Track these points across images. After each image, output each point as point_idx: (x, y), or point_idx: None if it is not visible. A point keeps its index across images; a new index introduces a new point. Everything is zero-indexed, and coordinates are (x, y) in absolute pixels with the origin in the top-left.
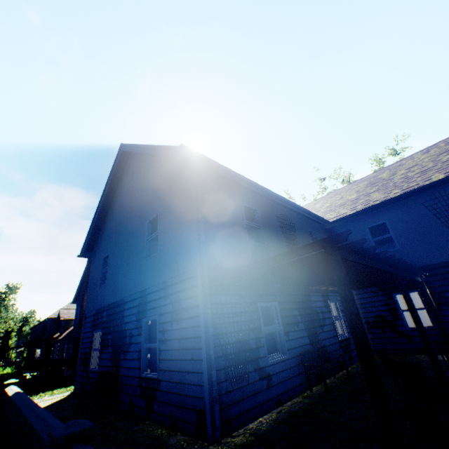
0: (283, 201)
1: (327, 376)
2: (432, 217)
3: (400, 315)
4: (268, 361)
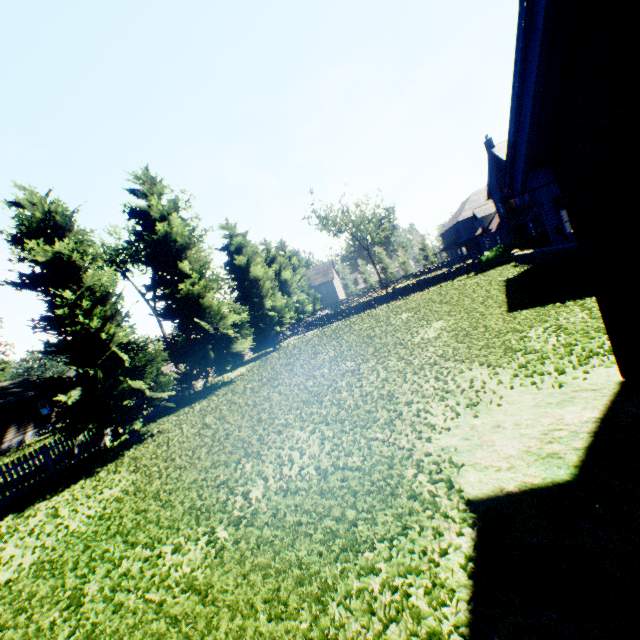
0: None
1: None
2: None
3: None
4: None
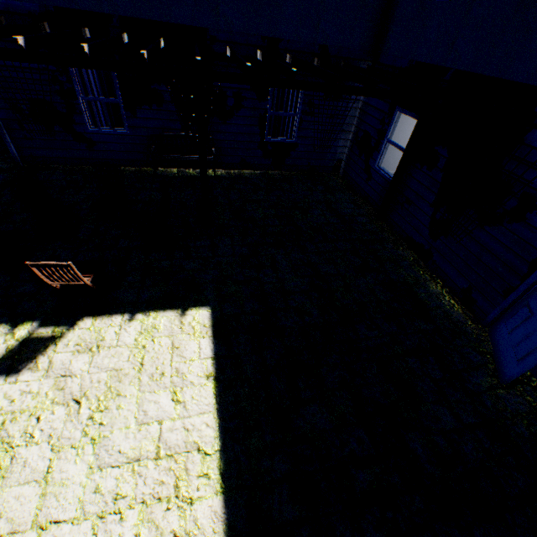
0: None
1: (208, 167)
2: None
3: (381, 146)
4: (89, 130)
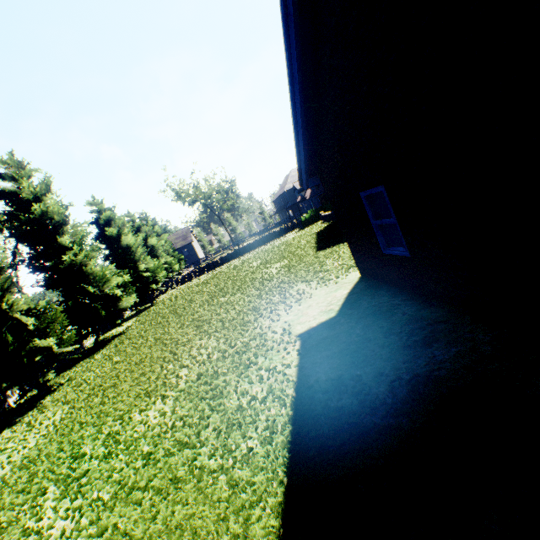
0: None
1: None
2: None
3: None
4: None
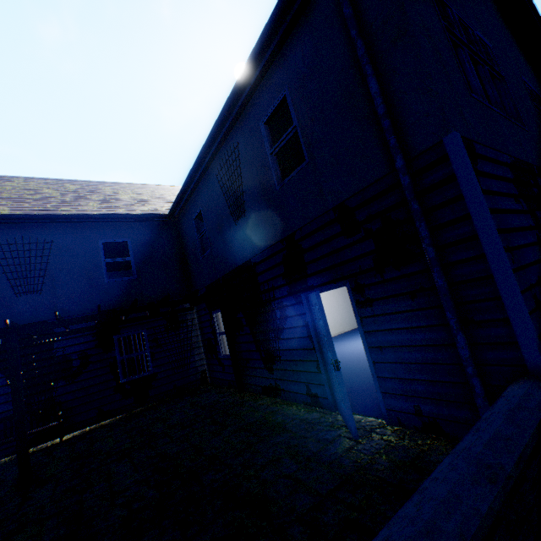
0: (3, 220)
1: (56, 436)
2: (224, 199)
3: (218, 339)
4: None
